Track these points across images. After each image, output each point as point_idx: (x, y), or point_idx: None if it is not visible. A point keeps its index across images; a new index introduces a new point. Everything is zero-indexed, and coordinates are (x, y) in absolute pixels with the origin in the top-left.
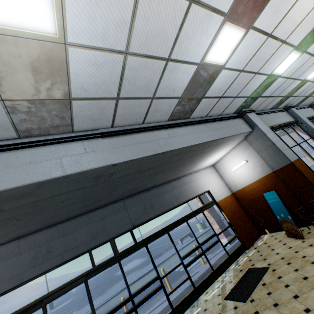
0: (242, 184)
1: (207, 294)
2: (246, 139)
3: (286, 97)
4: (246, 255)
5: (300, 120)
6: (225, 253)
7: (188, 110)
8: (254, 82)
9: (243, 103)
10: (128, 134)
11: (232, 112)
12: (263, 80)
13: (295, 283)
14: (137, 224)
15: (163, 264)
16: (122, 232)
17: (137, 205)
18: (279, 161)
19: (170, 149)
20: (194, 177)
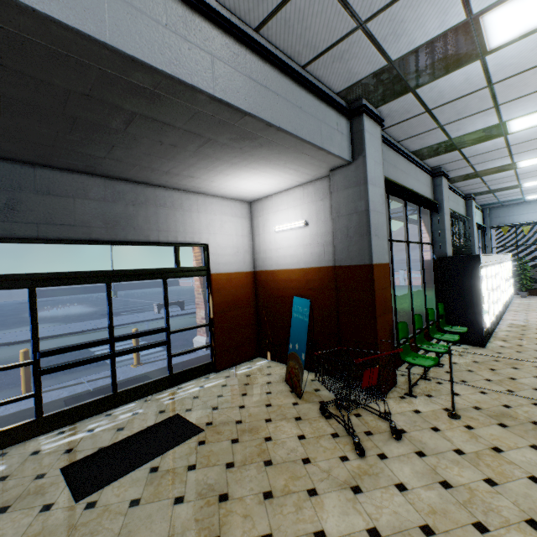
0: (277, 264)
1: (57, 438)
2: (330, 175)
3: (453, 145)
4: (202, 383)
5: (440, 206)
6: (184, 362)
7: None
8: (429, 8)
9: (371, 77)
10: None
11: (337, 87)
12: (450, 25)
13: (196, 502)
14: None
15: (97, 332)
16: None
17: None
18: (356, 251)
19: None
20: (190, 204)
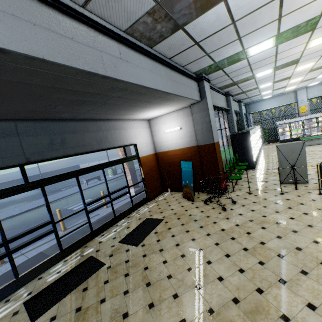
0: (168, 148)
1: (103, 236)
2: (191, 107)
3: (234, 84)
4: (147, 206)
5: (230, 110)
6: (129, 201)
7: (156, 34)
8: (230, 49)
9: (207, 67)
10: (48, 5)
11: (193, 71)
12: (237, 52)
13: (179, 235)
14: (34, 160)
15: (60, 201)
16: (4, 166)
17: (39, 136)
18: (207, 138)
19: (115, 76)
20: (126, 126)
